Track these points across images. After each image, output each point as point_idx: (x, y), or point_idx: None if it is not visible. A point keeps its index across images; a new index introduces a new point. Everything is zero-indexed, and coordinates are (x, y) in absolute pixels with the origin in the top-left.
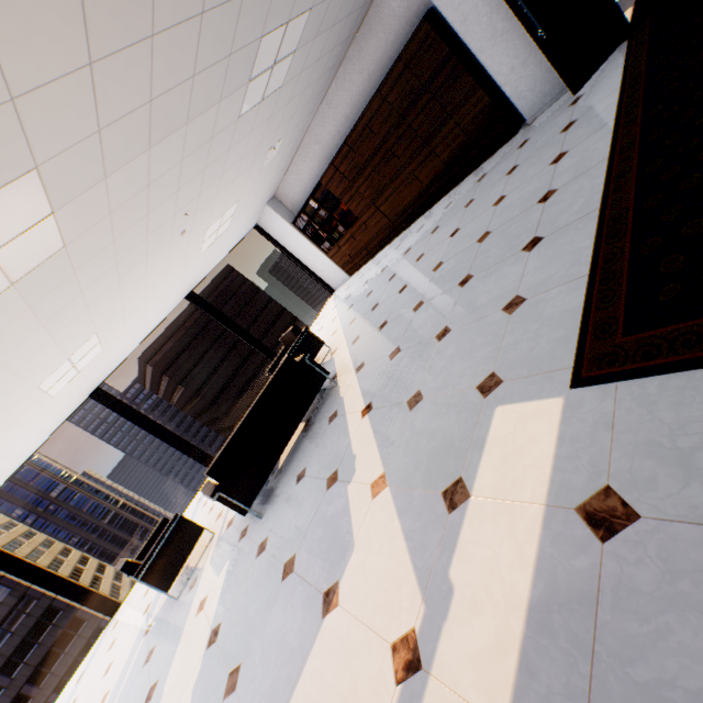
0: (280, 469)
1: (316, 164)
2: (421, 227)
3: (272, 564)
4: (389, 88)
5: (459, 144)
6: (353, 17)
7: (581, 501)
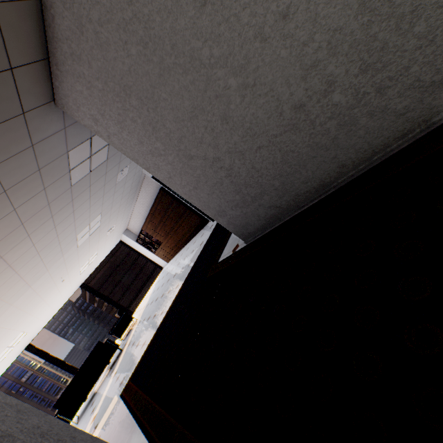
0: (93, 396)
1: (141, 219)
2: (181, 254)
3: None
4: (156, 205)
5: (189, 223)
6: (134, 188)
7: None
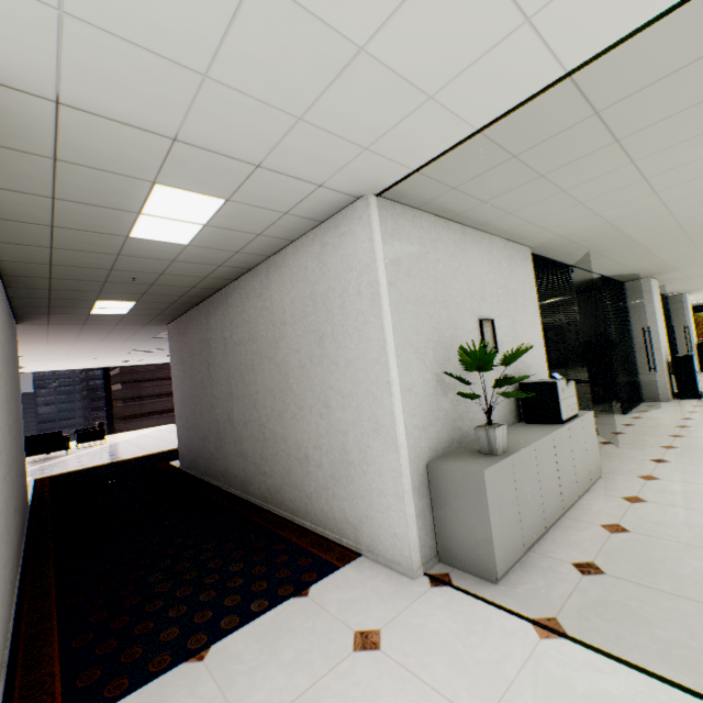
0: None
1: None
2: None
3: None
4: None
5: None
6: None
7: None
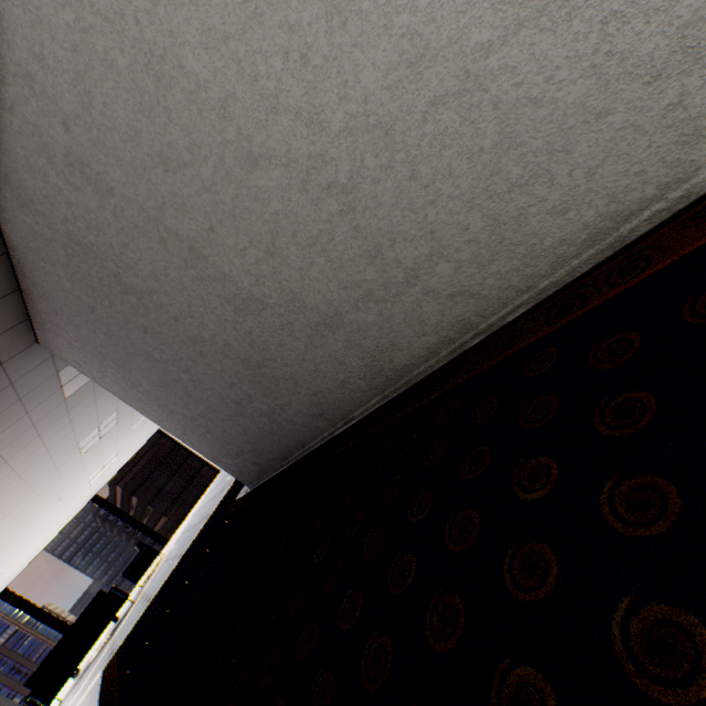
0: (85, 670)
1: None
2: None
3: None
4: None
5: None
6: None
7: None
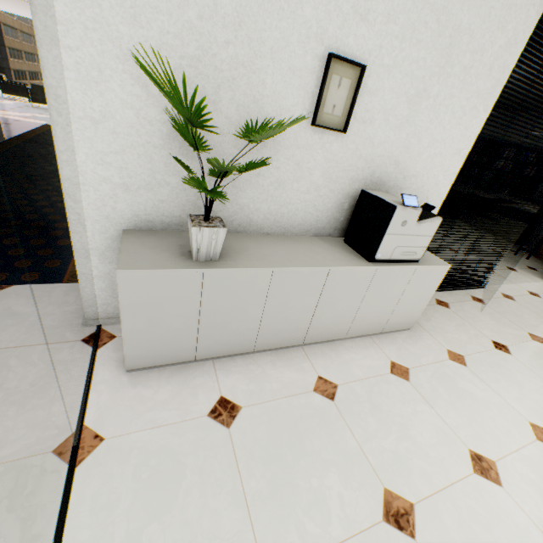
0: None
1: None
2: None
3: (15, 108)
4: None
5: None
6: None
7: (20, 121)
